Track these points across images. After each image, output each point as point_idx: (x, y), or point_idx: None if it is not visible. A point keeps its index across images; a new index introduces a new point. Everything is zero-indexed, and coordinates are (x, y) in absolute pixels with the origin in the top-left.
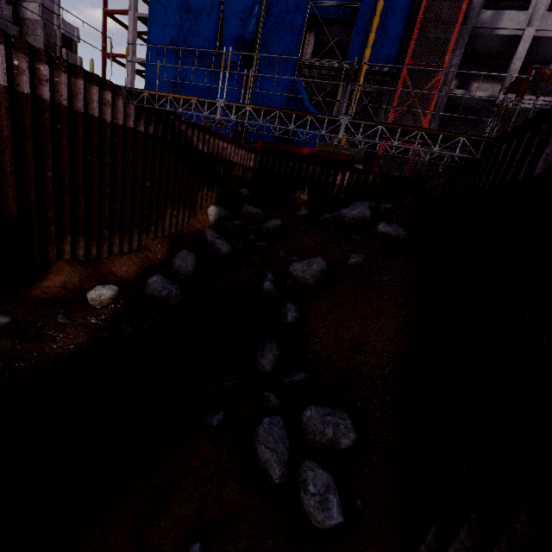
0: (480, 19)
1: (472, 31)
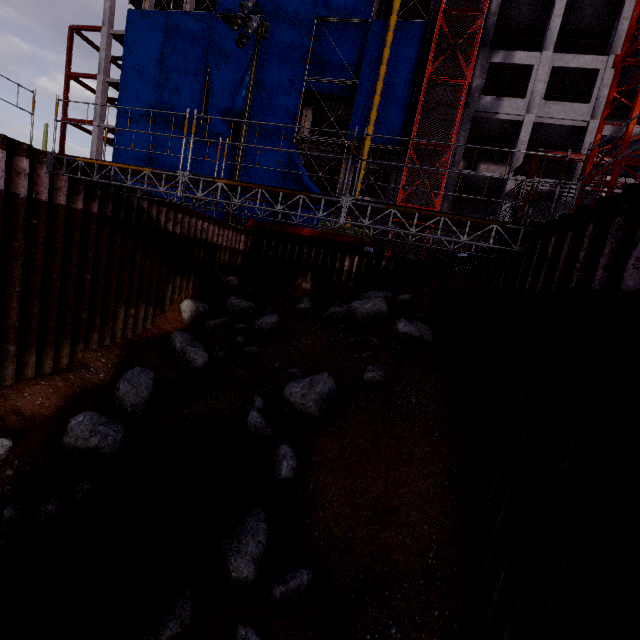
0: (481, 104)
1: (474, 114)
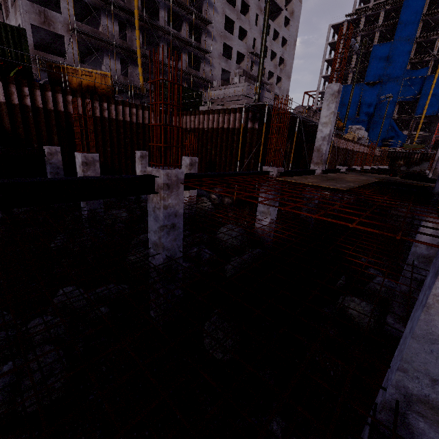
0: None
1: None
